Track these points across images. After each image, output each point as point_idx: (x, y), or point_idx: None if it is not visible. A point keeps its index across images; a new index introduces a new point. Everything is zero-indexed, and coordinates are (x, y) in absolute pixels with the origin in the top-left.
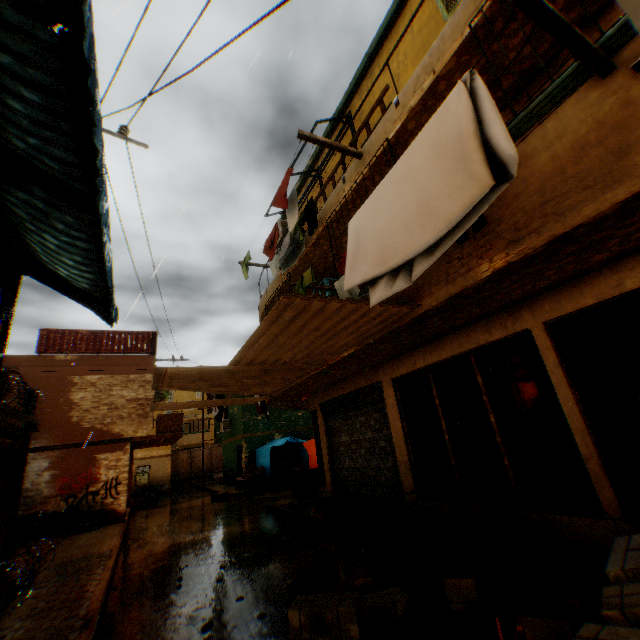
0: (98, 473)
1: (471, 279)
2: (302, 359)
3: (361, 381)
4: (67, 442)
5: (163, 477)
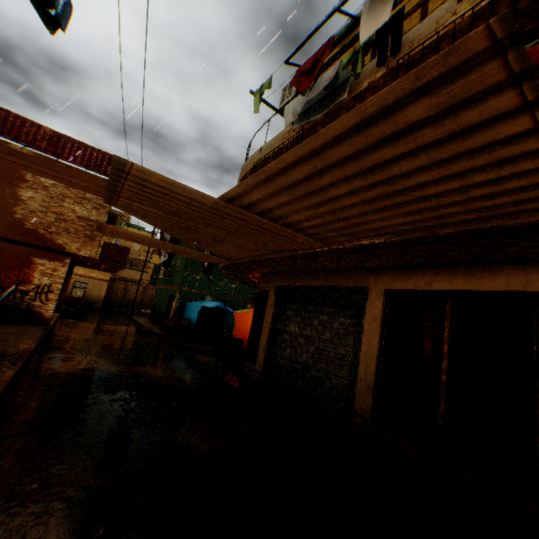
0: (32, 275)
1: None
2: (309, 229)
3: (339, 279)
4: (5, 235)
5: (97, 297)
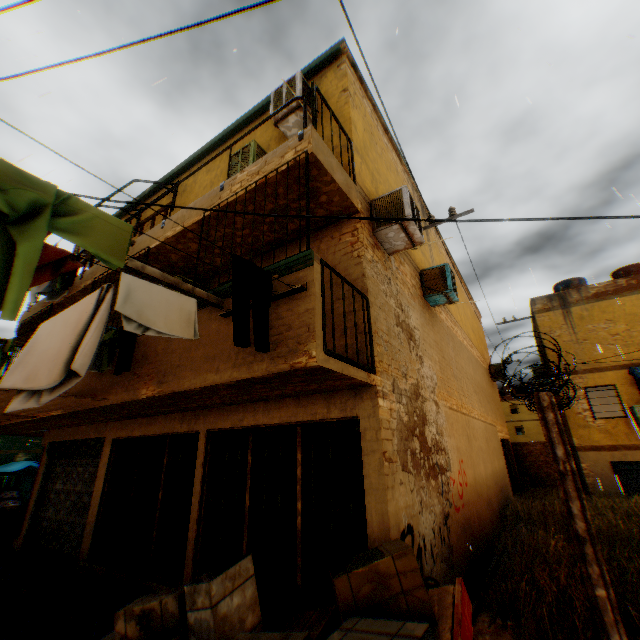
0: None
1: (137, 396)
2: (2, 410)
3: (93, 432)
4: None
5: None
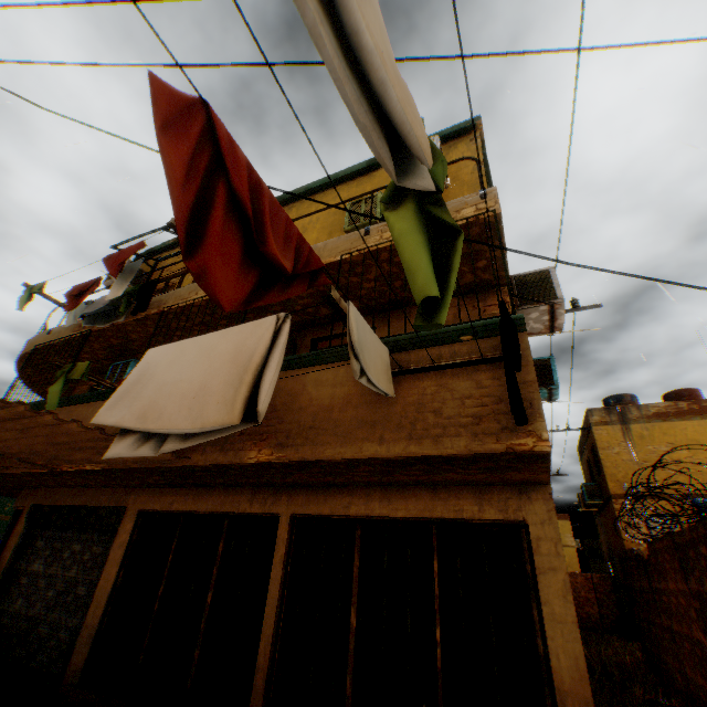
0: None
1: (239, 458)
2: (22, 453)
3: (106, 497)
4: None
5: None
